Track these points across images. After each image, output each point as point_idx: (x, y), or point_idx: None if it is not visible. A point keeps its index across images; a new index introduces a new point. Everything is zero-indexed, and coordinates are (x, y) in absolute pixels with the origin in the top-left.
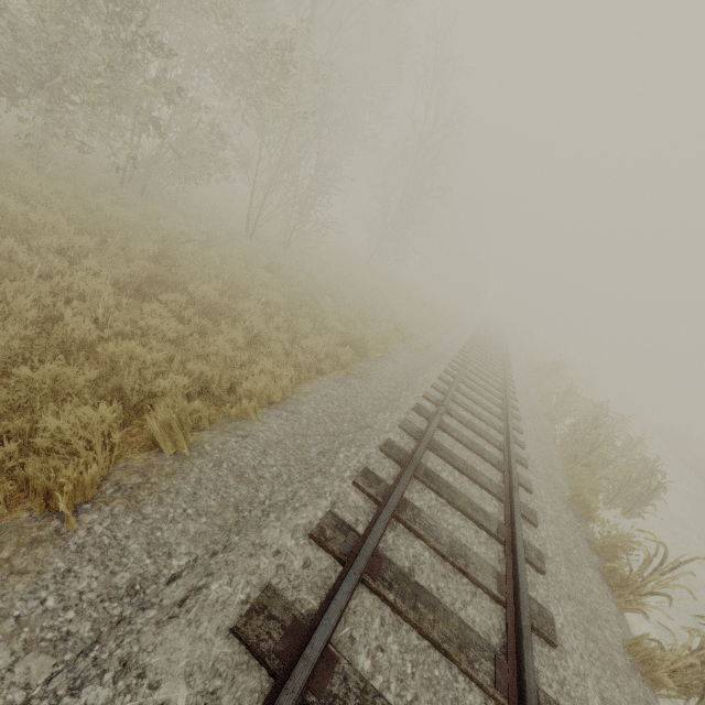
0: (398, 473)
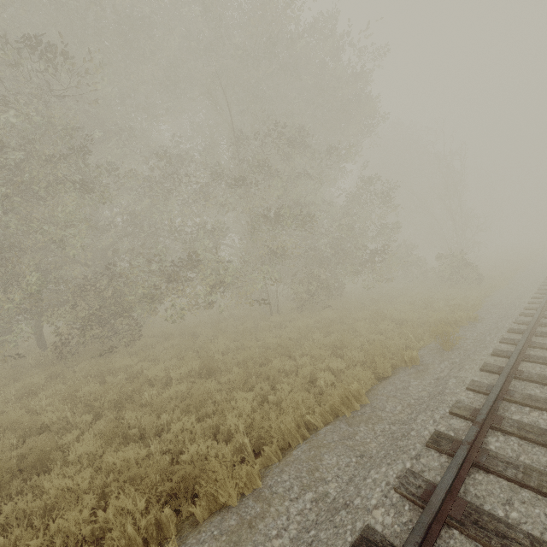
0: None
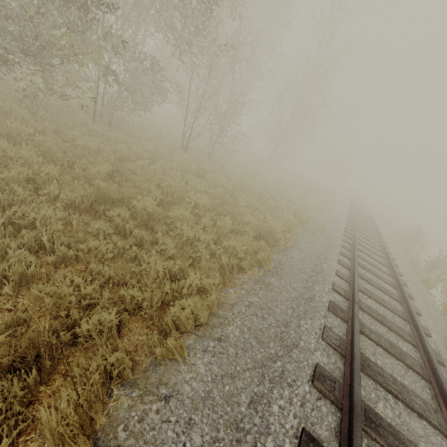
0: (337, 421)
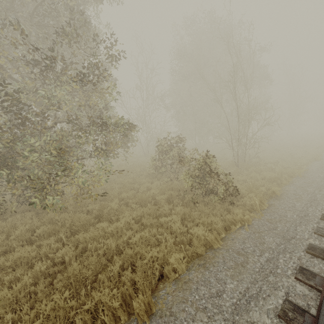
0: None
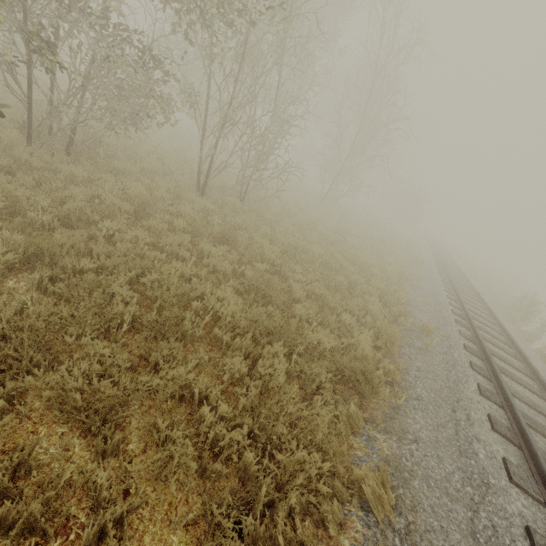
0: None
